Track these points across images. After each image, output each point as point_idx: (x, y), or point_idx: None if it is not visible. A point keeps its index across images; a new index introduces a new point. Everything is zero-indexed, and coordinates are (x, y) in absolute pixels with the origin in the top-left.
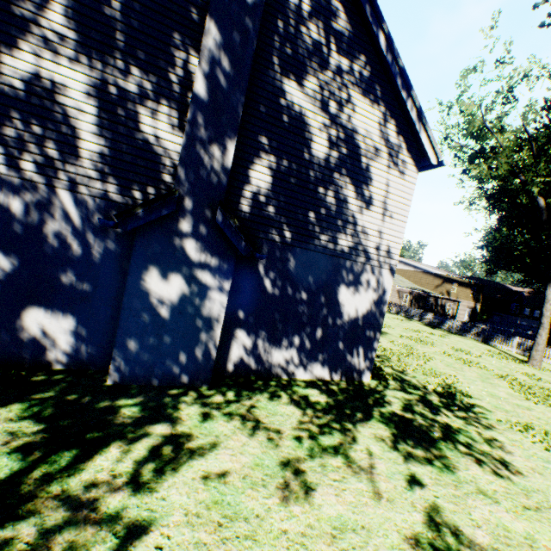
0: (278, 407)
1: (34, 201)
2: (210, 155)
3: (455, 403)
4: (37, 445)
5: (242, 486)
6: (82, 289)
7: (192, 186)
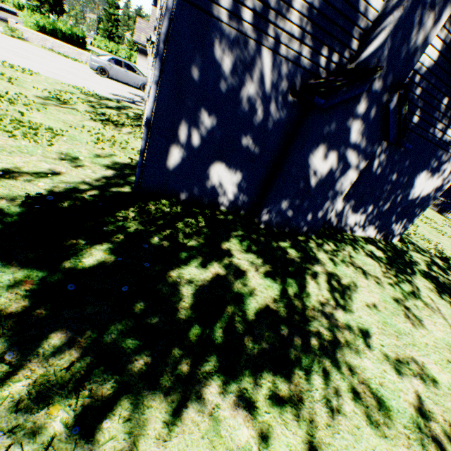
0: (363, 259)
1: (240, 60)
2: (421, 25)
3: (450, 267)
4: (272, 273)
5: (388, 314)
6: (252, 152)
7: (387, 63)
